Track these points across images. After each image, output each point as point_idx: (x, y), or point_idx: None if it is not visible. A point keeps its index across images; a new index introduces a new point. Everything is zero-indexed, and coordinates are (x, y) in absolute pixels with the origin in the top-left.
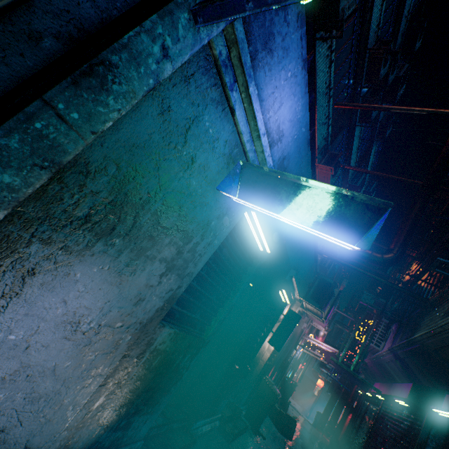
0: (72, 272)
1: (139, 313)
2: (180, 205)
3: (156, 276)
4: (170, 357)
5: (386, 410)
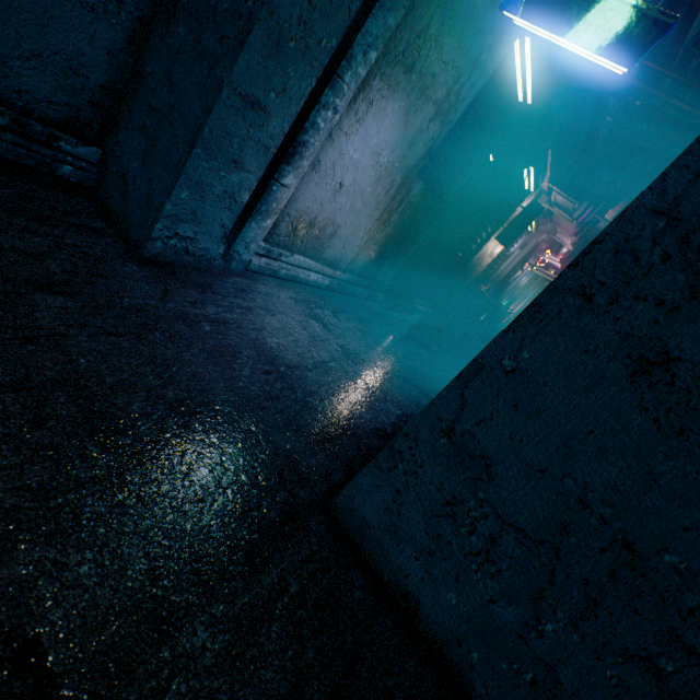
0: (386, 107)
1: (409, 158)
2: (461, 34)
3: (427, 120)
4: (415, 215)
5: None
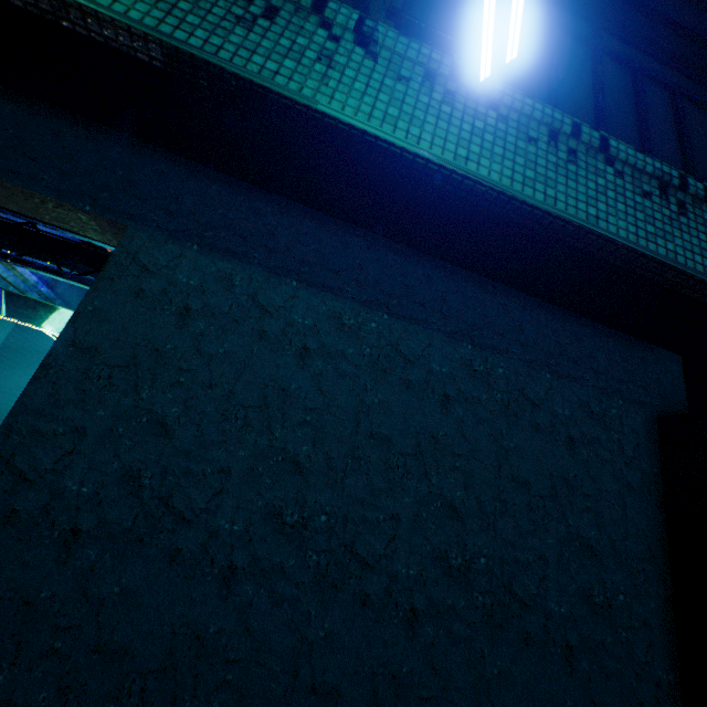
0: None
1: None
2: None
3: None
4: None
5: None
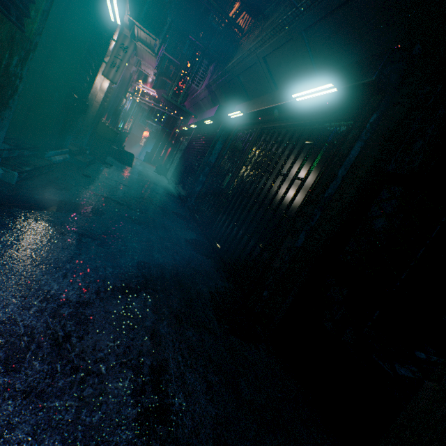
0: None
1: None
2: None
3: None
4: None
5: (197, 134)
